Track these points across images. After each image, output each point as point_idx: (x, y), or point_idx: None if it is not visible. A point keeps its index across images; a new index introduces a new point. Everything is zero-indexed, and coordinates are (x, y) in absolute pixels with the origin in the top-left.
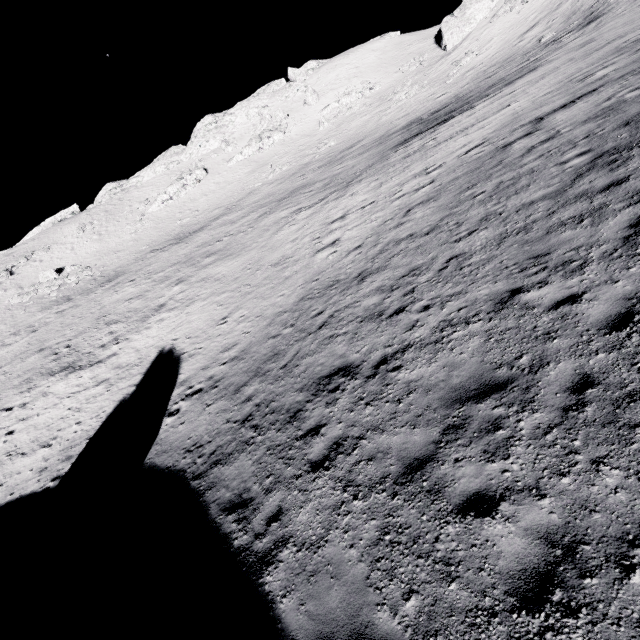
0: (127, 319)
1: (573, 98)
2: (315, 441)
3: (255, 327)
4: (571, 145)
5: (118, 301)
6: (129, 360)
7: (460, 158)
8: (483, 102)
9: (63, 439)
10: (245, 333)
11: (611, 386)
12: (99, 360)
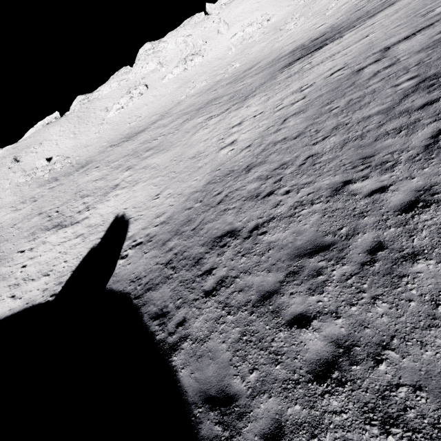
0: (94, 194)
1: (414, 31)
2: (208, 278)
3: (177, 202)
4: (405, 71)
5: (88, 181)
6: (96, 222)
7: (326, 79)
8: (350, 32)
9: (56, 271)
10: (170, 205)
11: (394, 250)
12: (77, 221)
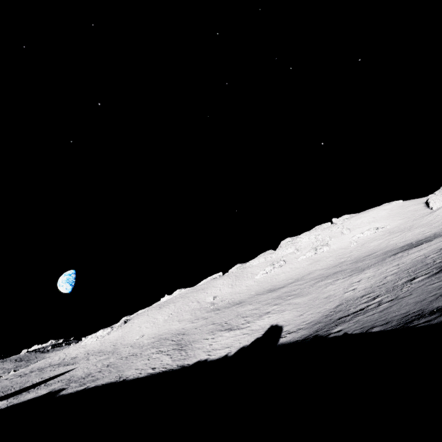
0: (252, 316)
1: None
2: (340, 323)
3: (317, 315)
4: (441, 256)
5: (245, 310)
6: (256, 328)
7: (412, 260)
8: (437, 238)
9: (235, 346)
10: (312, 317)
11: (405, 296)
12: (242, 327)
